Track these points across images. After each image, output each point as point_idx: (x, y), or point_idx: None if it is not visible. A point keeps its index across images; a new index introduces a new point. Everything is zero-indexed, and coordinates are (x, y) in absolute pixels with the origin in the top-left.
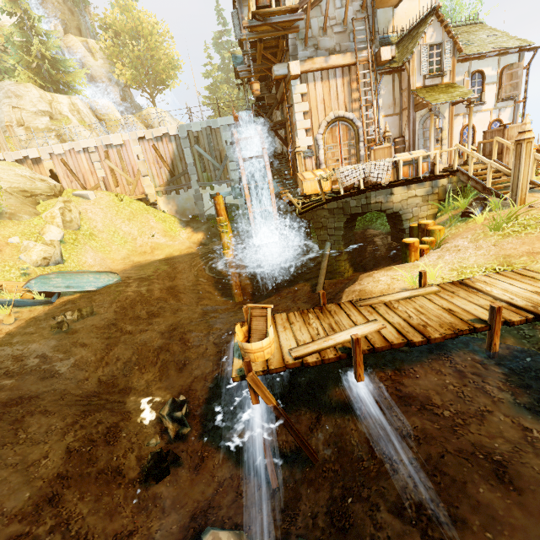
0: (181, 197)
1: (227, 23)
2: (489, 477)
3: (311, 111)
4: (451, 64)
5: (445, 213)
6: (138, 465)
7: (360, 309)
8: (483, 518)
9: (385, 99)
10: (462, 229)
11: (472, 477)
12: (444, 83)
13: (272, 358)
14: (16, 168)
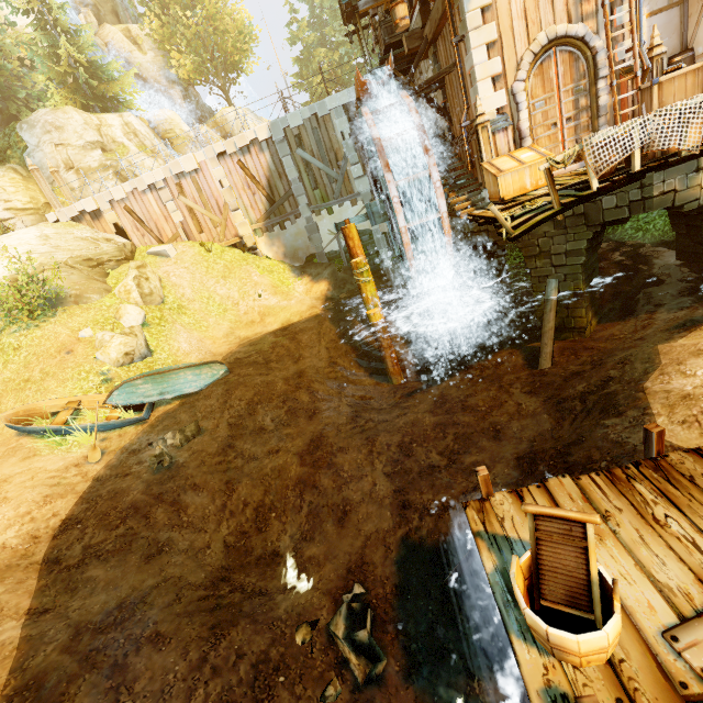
0: (289, 233)
1: None
2: None
3: (501, 40)
4: None
5: None
6: None
7: None
8: None
9: None
10: None
11: None
12: None
13: (622, 656)
14: (74, 229)
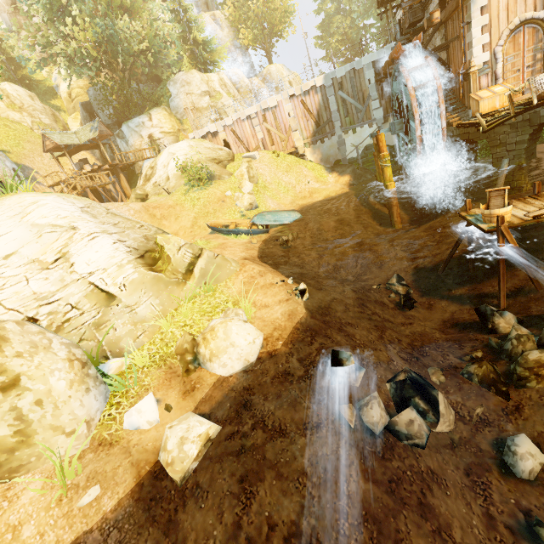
0: (325, 145)
1: None
2: None
3: (491, 23)
4: None
5: None
6: (391, 303)
7: None
8: None
9: None
10: None
11: None
12: None
13: (511, 220)
14: (203, 143)
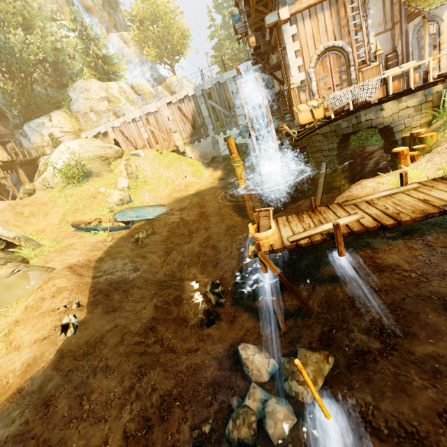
0: (202, 145)
1: None
2: (438, 309)
3: (302, 49)
4: None
5: (441, 118)
6: (195, 318)
7: (345, 207)
8: (428, 332)
9: (374, 18)
10: None
11: (424, 310)
12: None
13: (275, 243)
14: (94, 141)
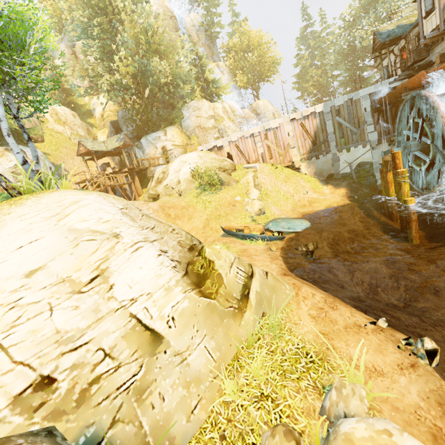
0: (320, 161)
1: (311, 17)
2: None
3: None
4: None
5: None
6: None
7: None
8: None
9: None
10: None
11: None
12: None
13: None
14: (209, 154)
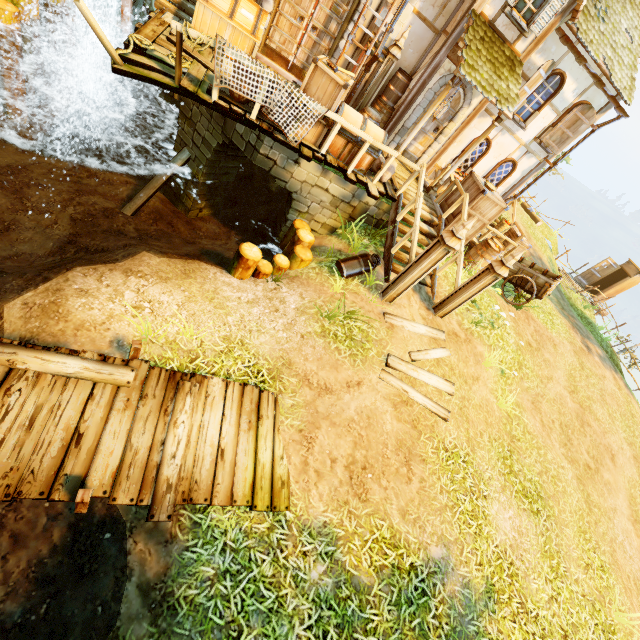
0: None
1: None
2: None
3: None
4: (548, 27)
5: (342, 238)
6: None
7: None
8: None
9: None
10: (318, 281)
11: None
12: (515, 48)
13: None
14: None
